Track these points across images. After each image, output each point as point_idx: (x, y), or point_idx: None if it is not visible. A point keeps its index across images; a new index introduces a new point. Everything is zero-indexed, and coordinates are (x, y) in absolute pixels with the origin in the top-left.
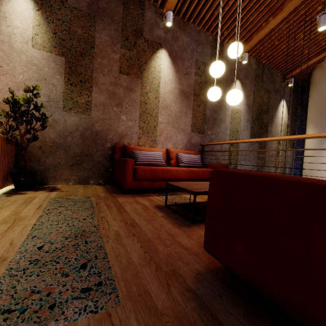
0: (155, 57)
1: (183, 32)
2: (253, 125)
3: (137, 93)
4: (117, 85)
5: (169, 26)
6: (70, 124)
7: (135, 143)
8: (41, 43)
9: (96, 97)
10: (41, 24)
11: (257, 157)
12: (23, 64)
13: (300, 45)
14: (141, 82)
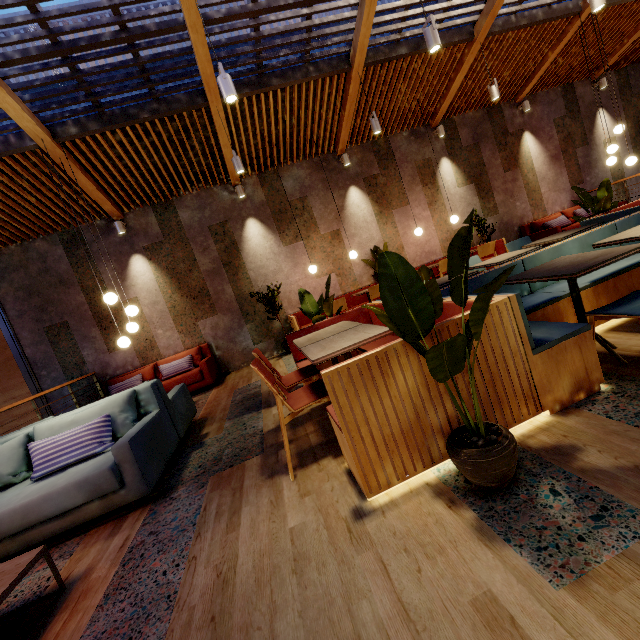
0: (521, 143)
1: (534, 105)
2: (634, 144)
3: (520, 180)
4: (506, 183)
5: (526, 111)
6: (490, 225)
7: (531, 220)
8: (460, 183)
9: (497, 199)
10: (457, 171)
11: None
12: (458, 201)
13: None
14: (519, 170)
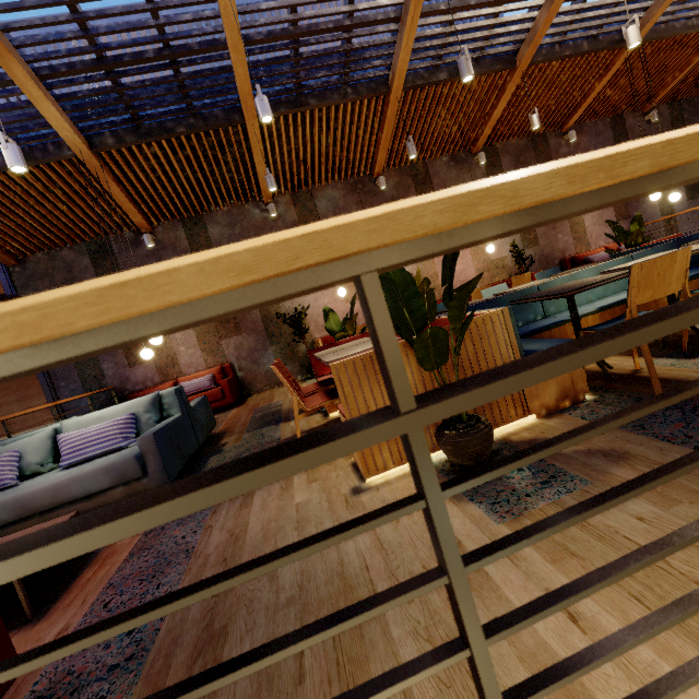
0: None
1: (581, 135)
2: None
3: None
4: None
5: (572, 141)
6: (530, 257)
7: (573, 253)
8: None
9: (538, 230)
10: None
11: None
12: None
13: None
14: None
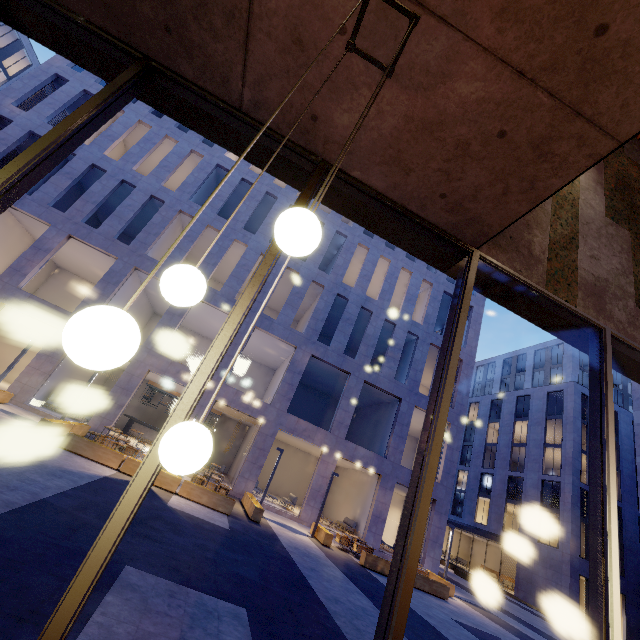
0: None
1: None
2: (610, 195)
3: None
4: None
5: None
6: None
7: None
8: None
9: None
10: None
11: (631, 257)
12: None
13: None
14: None
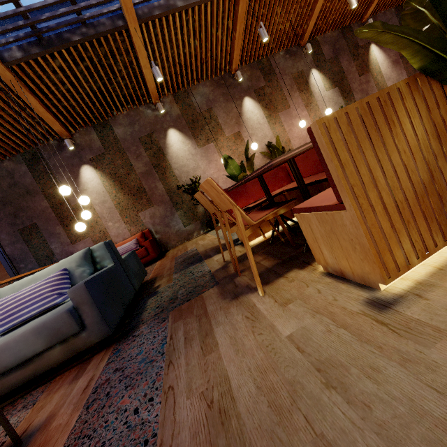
0: (370, 53)
1: None
2: None
3: (371, 82)
4: (361, 84)
5: None
6: None
7: None
8: (327, 87)
9: (356, 97)
10: (323, 78)
11: None
12: (327, 101)
13: None
14: (370, 74)
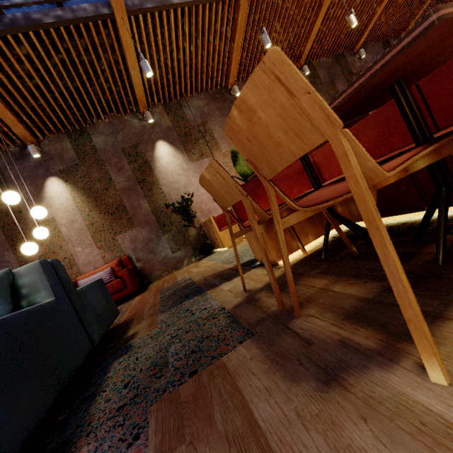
0: None
1: (366, 54)
2: None
3: None
4: None
5: (363, 57)
6: None
7: None
8: None
9: None
10: None
11: None
12: None
13: (447, 1)
14: None
